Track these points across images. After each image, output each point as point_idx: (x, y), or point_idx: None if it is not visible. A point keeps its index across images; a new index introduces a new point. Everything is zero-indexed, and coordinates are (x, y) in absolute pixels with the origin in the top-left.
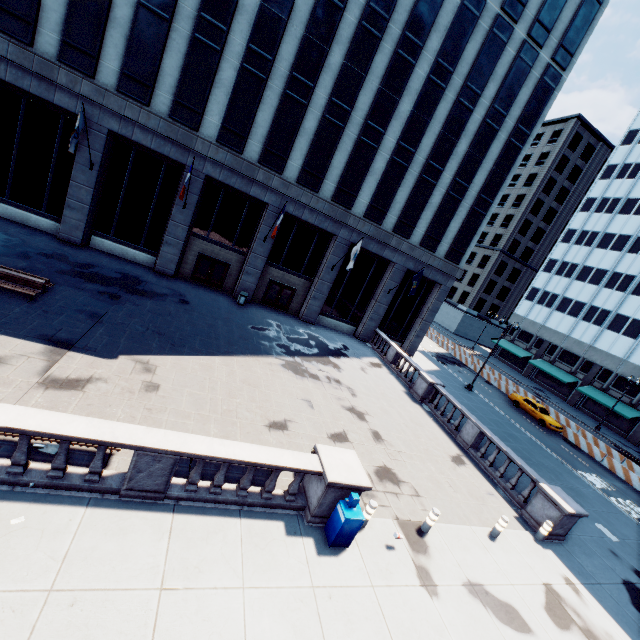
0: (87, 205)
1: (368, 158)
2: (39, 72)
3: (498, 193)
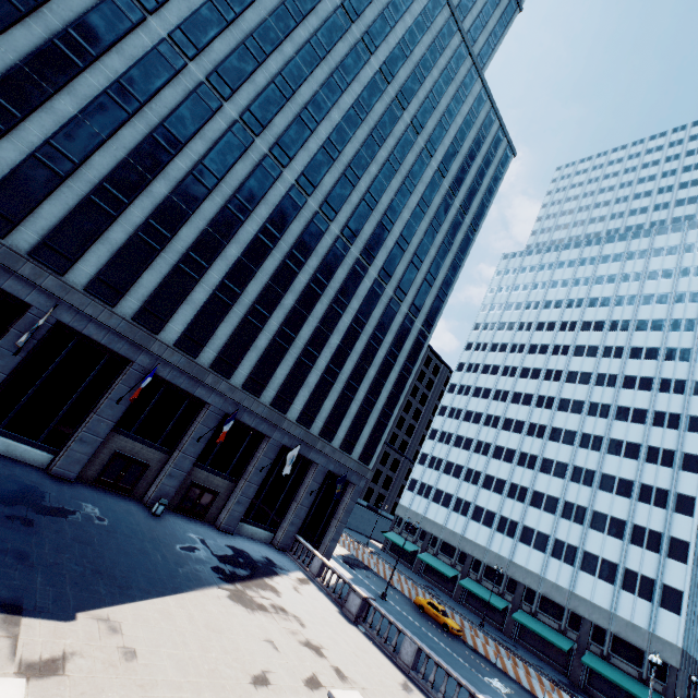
0: None
1: (305, 373)
2: None
3: (396, 408)
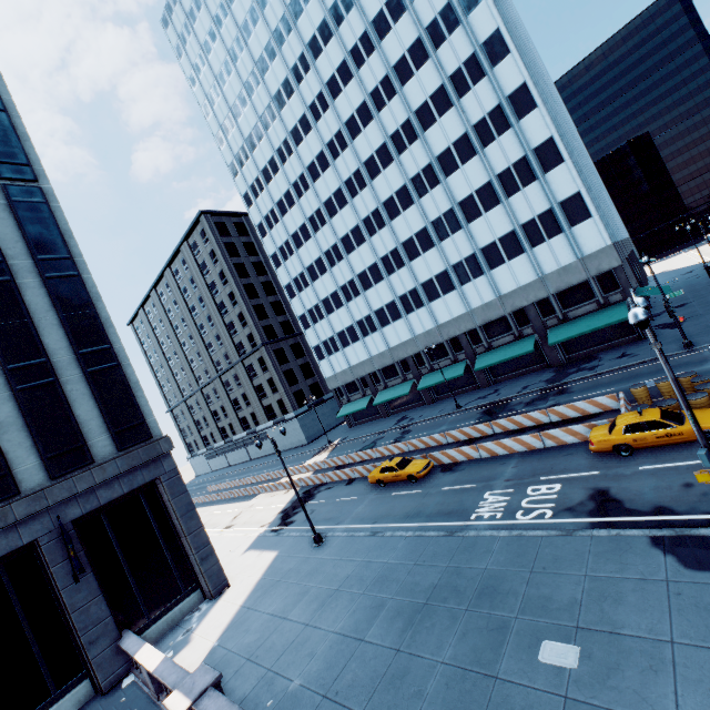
0: None
1: None
2: None
3: (107, 332)
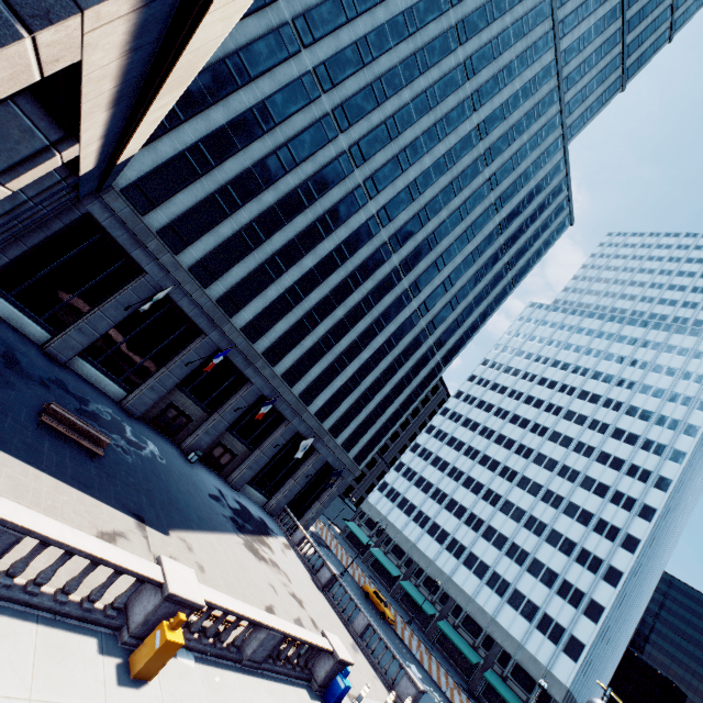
0: (99, 334)
1: (333, 377)
2: (137, 233)
3: (396, 423)
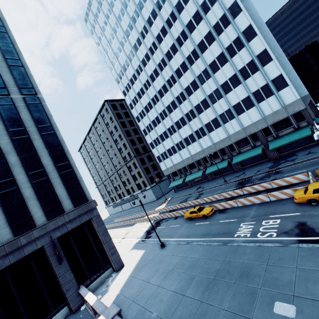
0: None
1: None
2: None
3: (67, 156)
